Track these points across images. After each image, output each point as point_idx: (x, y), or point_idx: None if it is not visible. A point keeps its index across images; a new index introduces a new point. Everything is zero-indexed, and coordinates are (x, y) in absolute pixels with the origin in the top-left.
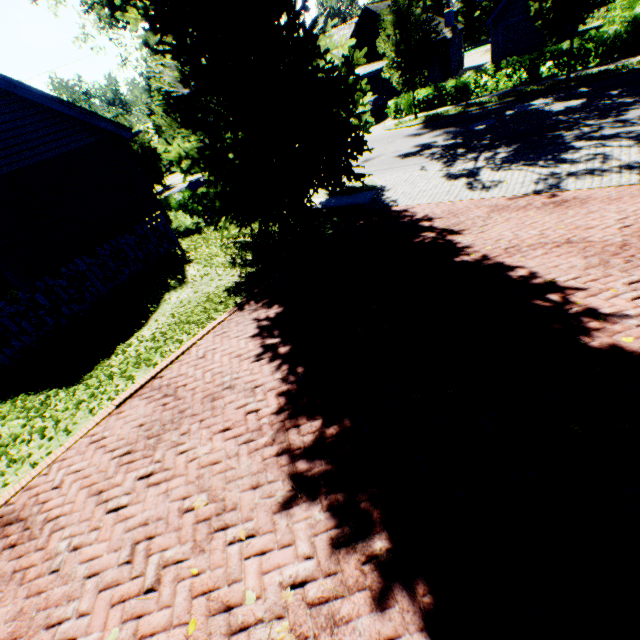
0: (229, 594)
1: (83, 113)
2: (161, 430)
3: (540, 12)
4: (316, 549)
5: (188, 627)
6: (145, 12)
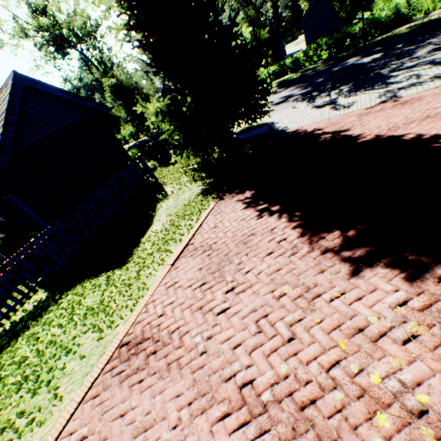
0: (354, 323)
1: (77, 98)
2: (219, 267)
3: (341, 8)
4: (397, 286)
5: (339, 347)
6: (128, 21)
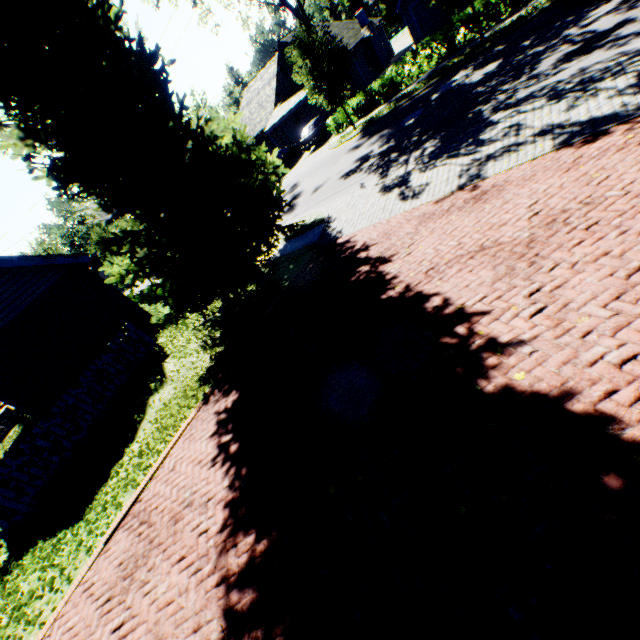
0: None
1: (41, 259)
2: (134, 567)
3: None
4: None
5: None
6: (49, 172)
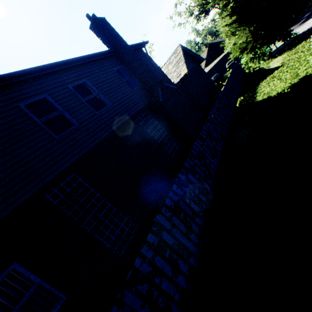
0: None
1: (195, 55)
2: None
3: None
4: None
5: None
6: None
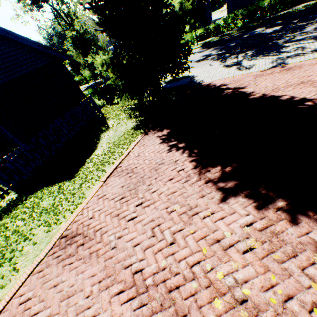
0: (215, 236)
1: (43, 47)
2: (135, 186)
3: None
4: (249, 211)
5: (202, 251)
6: None
